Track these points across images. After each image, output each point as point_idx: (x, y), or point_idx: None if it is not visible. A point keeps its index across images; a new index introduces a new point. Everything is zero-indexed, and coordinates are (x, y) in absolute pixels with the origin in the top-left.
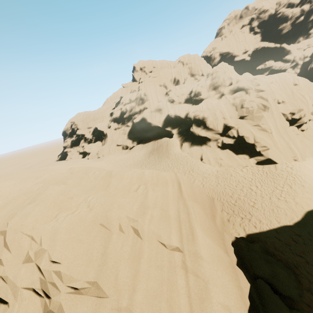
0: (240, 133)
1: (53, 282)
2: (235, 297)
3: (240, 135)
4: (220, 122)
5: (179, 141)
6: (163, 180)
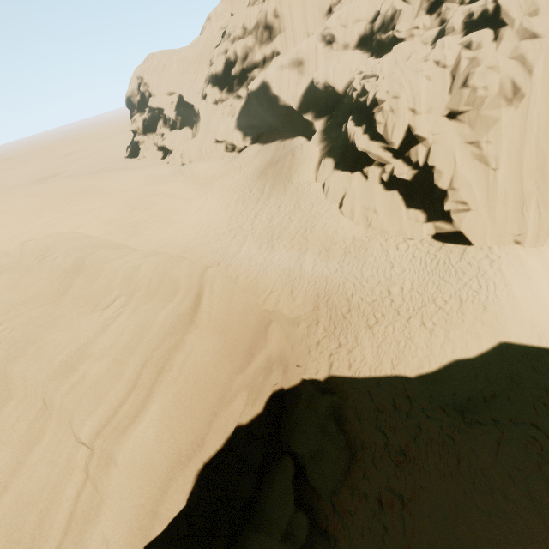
0: (431, 158)
1: None
2: (126, 531)
3: (428, 164)
4: (401, 122)
5: (319, 152)
6: (171, 286)
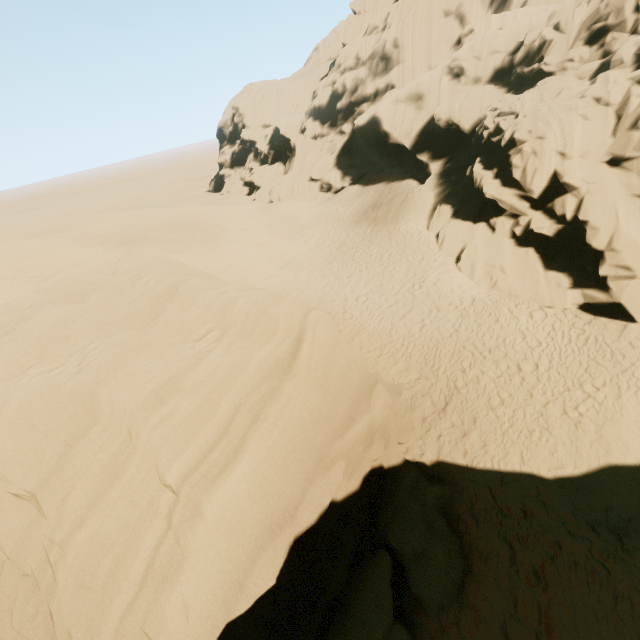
0: (583, 211)
1: None
2: (209, 600)
3: (579, 218)
4: (545, 167)
5: (433, 197)
6: (269, 326)
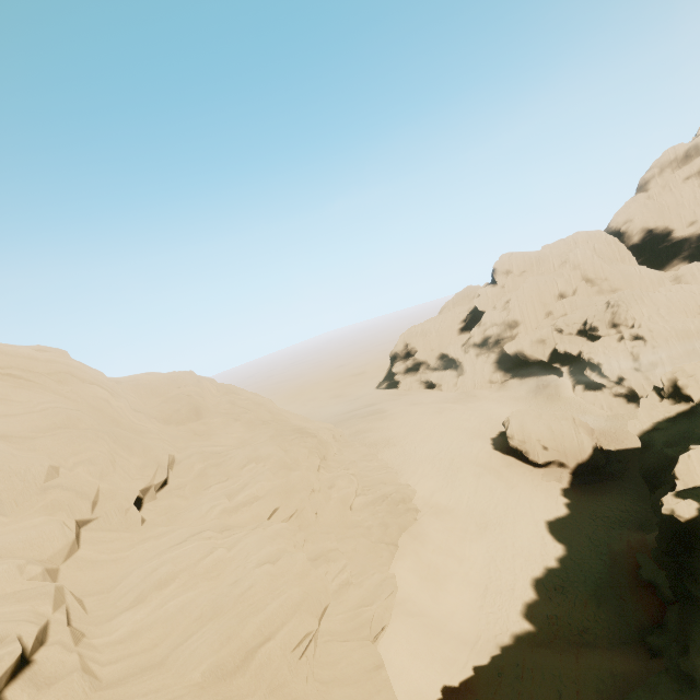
0: (633, 384)
1: (543, 437)
2: (590, 443)
3: (632, 387)
4: (615, 371)
5: (570, 382)
6: (566, 417)
